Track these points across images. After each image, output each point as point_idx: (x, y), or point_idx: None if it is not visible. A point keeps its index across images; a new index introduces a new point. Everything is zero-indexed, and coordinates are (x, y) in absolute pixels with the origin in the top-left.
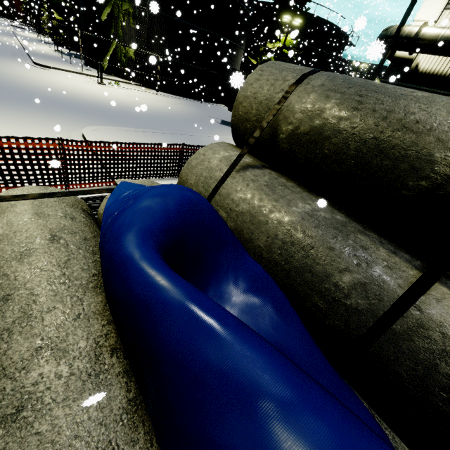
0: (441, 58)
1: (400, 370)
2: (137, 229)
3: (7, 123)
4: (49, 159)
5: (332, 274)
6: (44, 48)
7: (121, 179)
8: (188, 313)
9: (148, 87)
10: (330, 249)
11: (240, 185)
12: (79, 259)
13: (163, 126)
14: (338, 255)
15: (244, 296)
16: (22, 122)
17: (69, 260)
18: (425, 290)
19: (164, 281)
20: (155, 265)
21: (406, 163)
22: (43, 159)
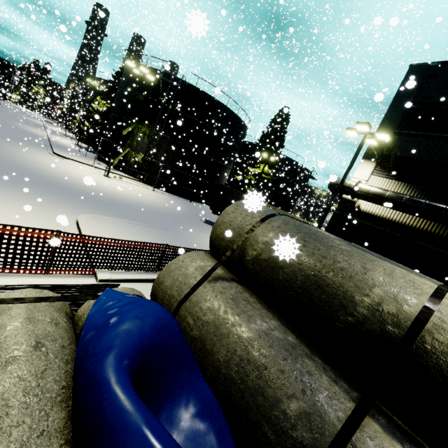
0: (375, 204)
1: None
2: (117, 352)
3: (10, 202)
4: (41, 246)
5: (281, 400)
6: (66, 141)
7: (101, 269)
8: (143, 437)
9: (147, 183)
10: (280, 371)
11: (209, 295)
12: (54, 369)
13: (152, 219)
14: (287, 379)
15: (191, 421)
16: (24, 203)
17: (46, 370)
18: (357, 425)
19: (130, 406)
20: (126, 390)
21: (337, 300)
22: (36, 246)
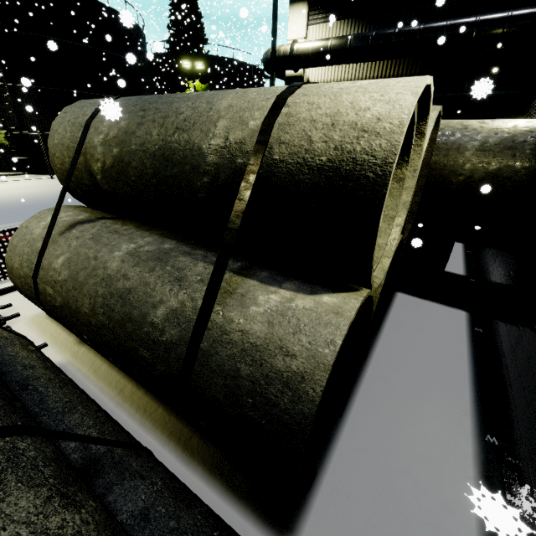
0: (324, 69)
1: (216, 393)
2: None
3: None
4: None
5: (148, 313)
6: None
7: None
8: None
9: (41, 173)
10: (145, 285)
11: (61, 249)
12: None
13: None
14: (153, 288)
15: None
16: None
17: None
18: (216, 290)
19: None
20: None
21: (187, 164)
22: None
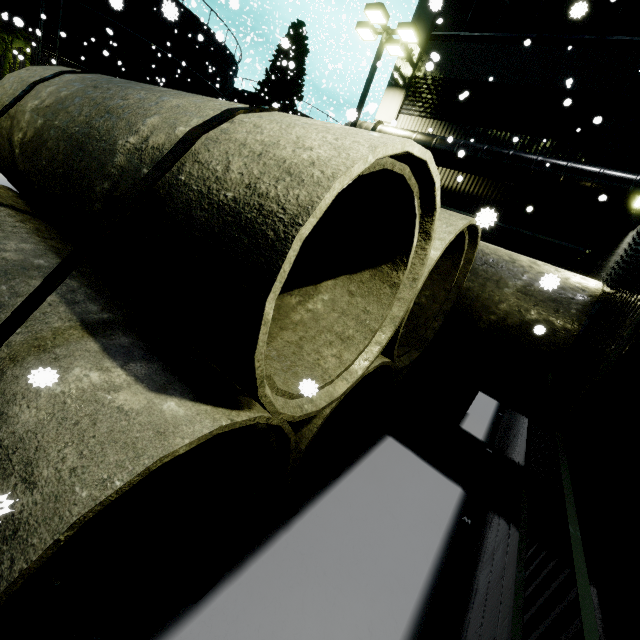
0: None
1: None
2: None
3: None
4: None
5: None
6: None
7: None
8: None
9: None
10: None
11: None
12: None
13: None
14: None
15: None
16: None
17: None
18: (4, 335)
19: None
20: None
21: (96, 160)
22: None
